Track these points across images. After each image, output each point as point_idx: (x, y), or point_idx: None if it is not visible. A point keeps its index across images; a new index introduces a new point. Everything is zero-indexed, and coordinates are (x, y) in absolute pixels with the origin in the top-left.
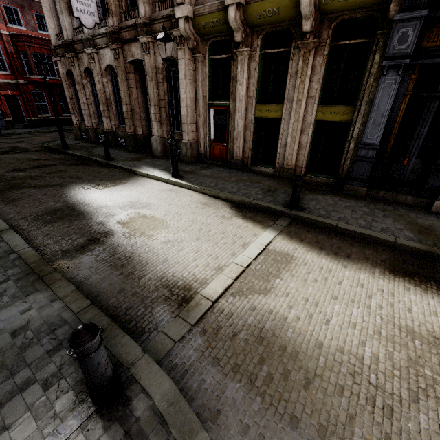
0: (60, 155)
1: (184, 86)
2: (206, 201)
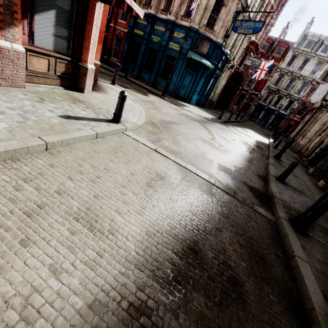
0: (266, 134)
1: (315, 125)
2: (264, 141)
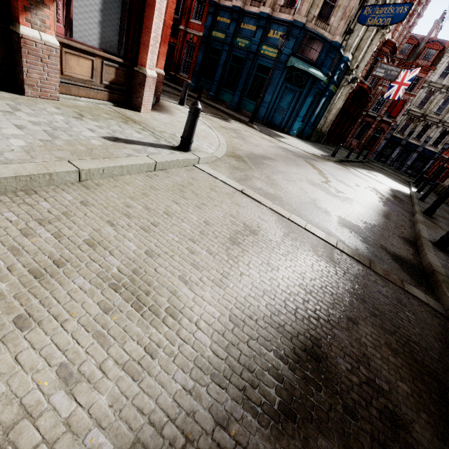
0: (405, 181)
1: None
2: (402, 190)
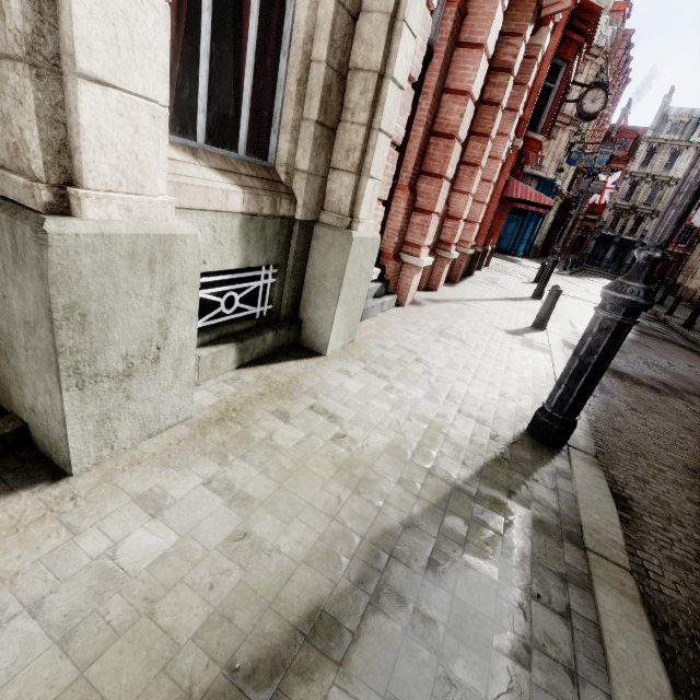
0: None
1: None
2: None
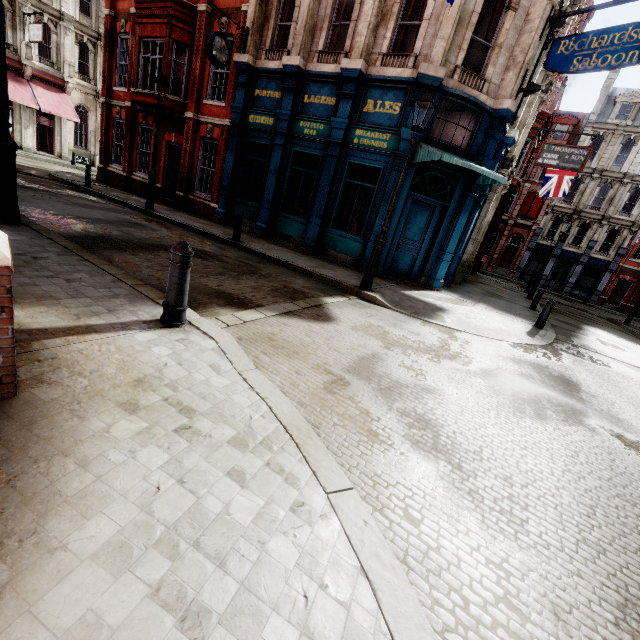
0: (612, 324)
1: None
2: None
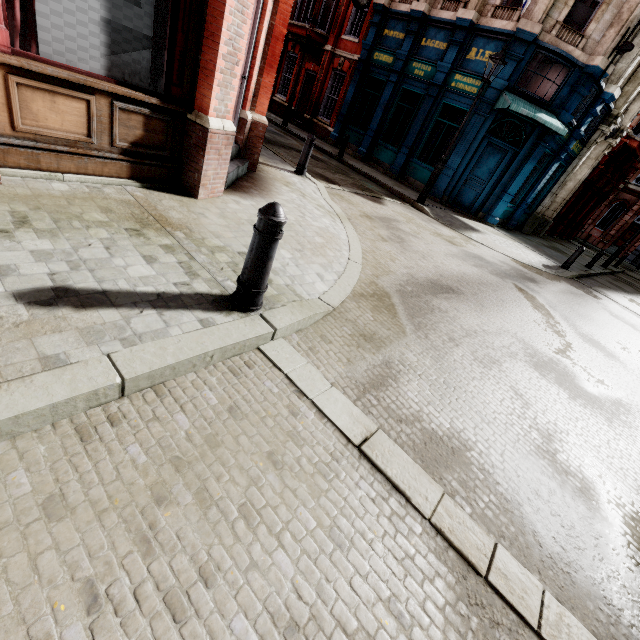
0: None
1: None
2: None
